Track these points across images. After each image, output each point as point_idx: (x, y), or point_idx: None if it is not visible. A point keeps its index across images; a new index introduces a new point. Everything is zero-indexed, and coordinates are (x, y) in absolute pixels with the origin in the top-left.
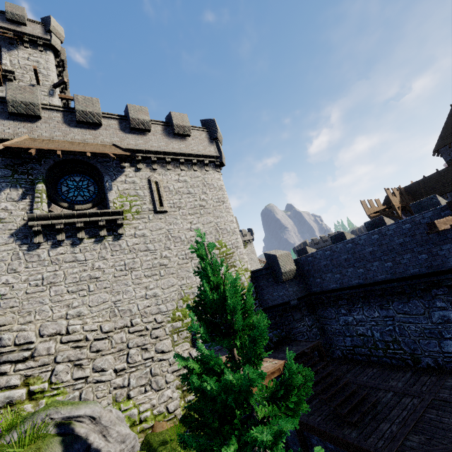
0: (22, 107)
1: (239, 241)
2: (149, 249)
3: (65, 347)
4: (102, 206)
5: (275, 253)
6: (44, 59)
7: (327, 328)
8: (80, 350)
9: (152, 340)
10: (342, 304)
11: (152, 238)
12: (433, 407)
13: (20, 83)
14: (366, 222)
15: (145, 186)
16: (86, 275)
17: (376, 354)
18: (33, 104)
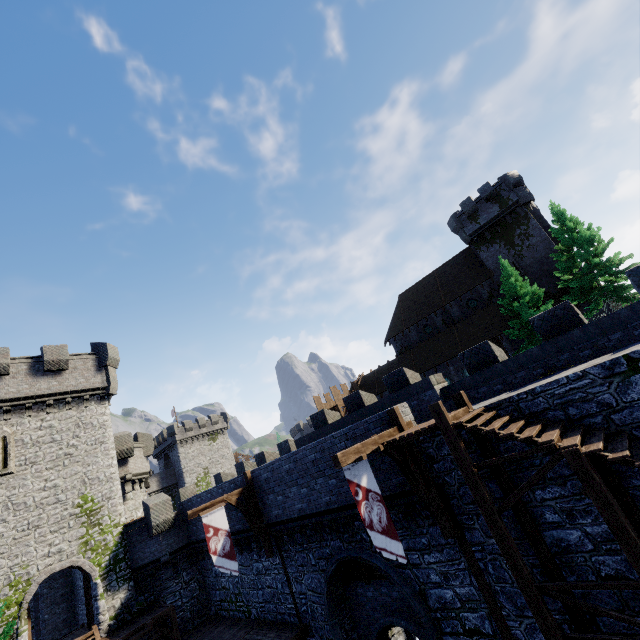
0: None
1: (116, 489)
2: None
3: None
4: None
5: (150, 503)
6: None
7: (206, 581)
8: None
9: None
10: None
11: None
12: None
13: None
14: (255, 455)
15: None
16: None
17: (232, 608)
18: None
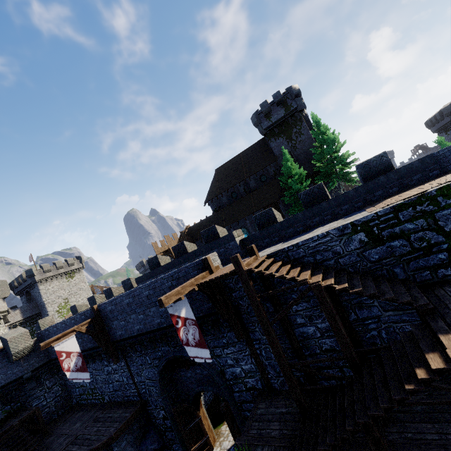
0: None
1: None
2: None
3: None
4: None
5: (7, 337)
6: None
7: (67, 383)
8: None
9: None
10: None
11: None
12: (73, 442)
13: None
14: (104, 290)
15: None
16: None
17: (89, 398)
18: None
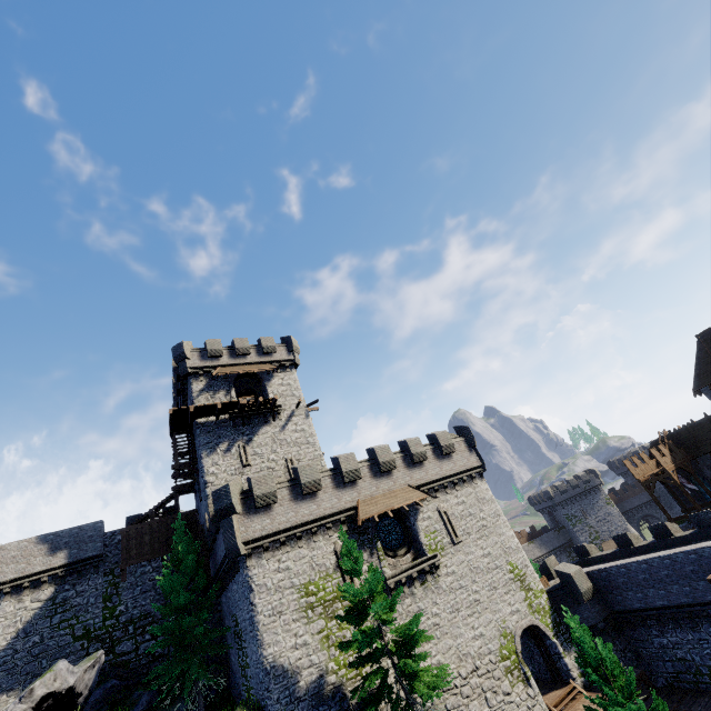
0: (352, 475)
1: (525, 557)
2: (462, 586)
3: (447, 696)
4: (414, 548)
5: (568, 571)
6: (293, 379)
7: (641, 652)
8: (456, 697)
9: (497, 682)
10: (652, 624)
11: (460, 573)
12: None
13: (285, 413)
14: (649, 526)
15: (438, 518)
16: (431, 623)
17: (702, 681)
18: (357, 470)
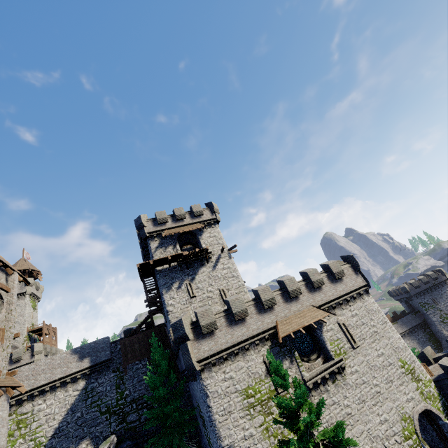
0: (269, 303)
1: (412, 354)
2: (364, 381)
3: None
4: (323, 354)
5: None
6: (217, 232)
7: None
8: None
9: None
10: None
11: (361, 371)
12: None
13: (214, 256)
14: None
15: (338, 329)
16: (344, 413)
17: None
18: (272, 298)
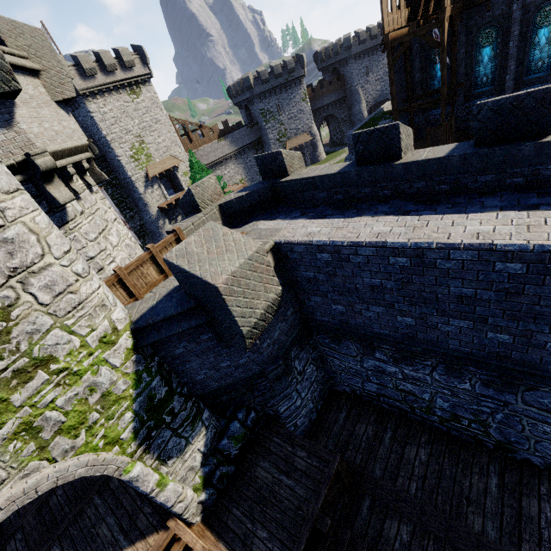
0: None
1: (26, 231)
2: None
3: None
4: None
5: (210, 275)
6: None
7: (332, 361)
8: None
9: None
10: (384, 347)
11: None
12: None
13: None
14: (489, 104)
15: None
16: None
17: (422, 416)
18: None
